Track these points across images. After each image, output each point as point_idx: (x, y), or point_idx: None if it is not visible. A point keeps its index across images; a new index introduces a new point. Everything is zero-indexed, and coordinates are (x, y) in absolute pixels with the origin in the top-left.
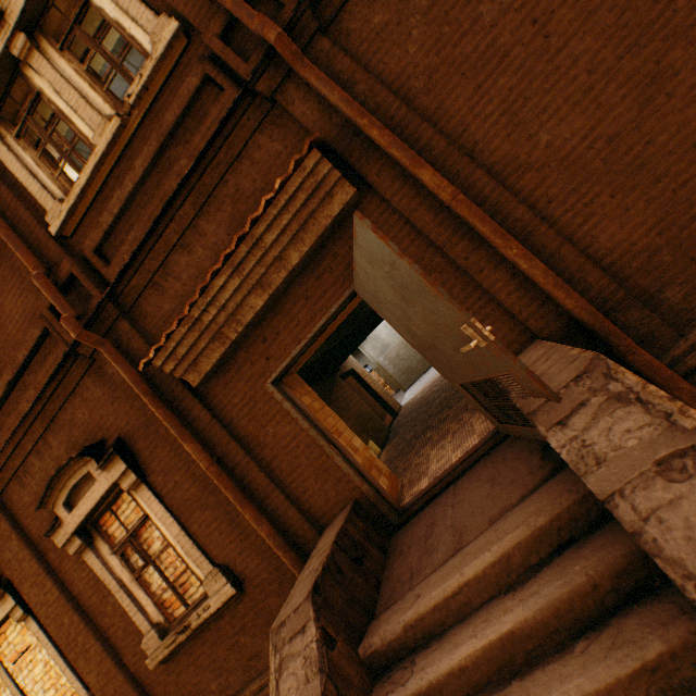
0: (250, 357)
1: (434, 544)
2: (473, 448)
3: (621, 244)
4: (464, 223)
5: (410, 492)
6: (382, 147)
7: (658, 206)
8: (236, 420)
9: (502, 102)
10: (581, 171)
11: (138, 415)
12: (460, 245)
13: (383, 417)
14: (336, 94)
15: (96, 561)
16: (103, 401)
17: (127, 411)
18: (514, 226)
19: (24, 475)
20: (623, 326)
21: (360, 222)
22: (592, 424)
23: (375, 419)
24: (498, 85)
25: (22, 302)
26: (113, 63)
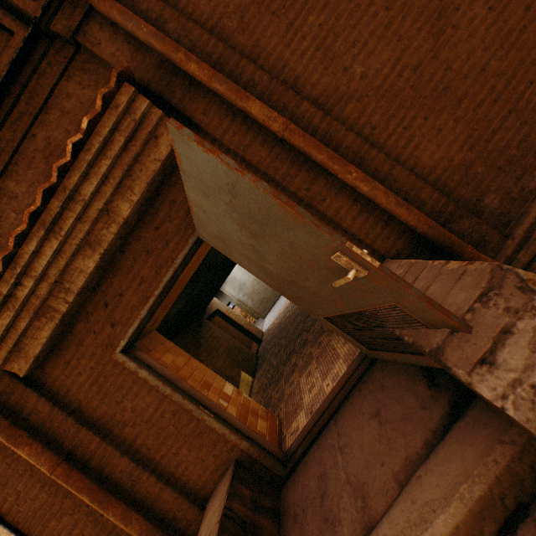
0: (92, 327)
1: (333, 509)
2: (345, 376)
3: (441, 161)
4: (300, 154)
5: (289, 429)
6: (203, 82)
7: (464, 124)
8: (85, 402)
9: (315, 38)
10: (395, 98)
11: None
12: (299, 176)
13: (250, 345)
14: (144, 27)
15: None
16: None
17: None
18: (347, 153)
19: None
20: (459, 235)
21: (178, 133)
22: (535, 359)
23: (244, 350)
24: (308, 22)
25: None
26: None
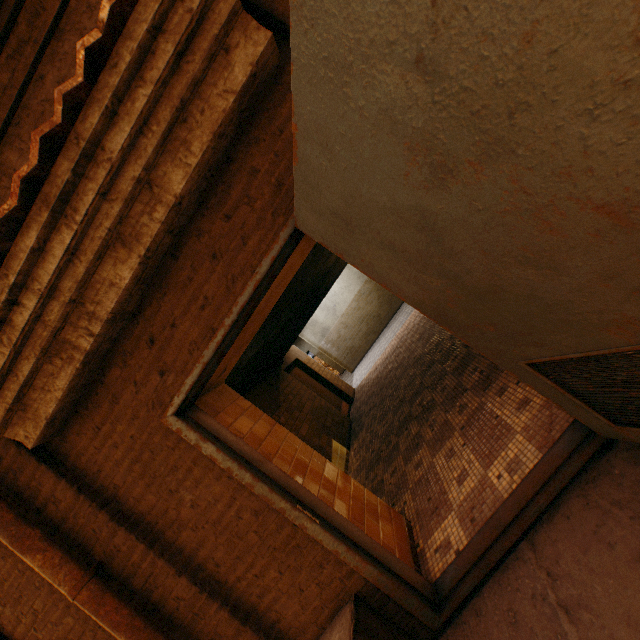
0: (131, 375)
1: None
2: (544, 467)
3: None
4: None
5: (430, 541)
6: None
7: None
8: (123, 488)
9: None
10: None
11: None
12: None
13: (339, 406)
14: None
15: None
16: None
17: None
18: None
19: None
20: None
21: None
22: None
23: (333, 411)
24: None
25: None
26: None
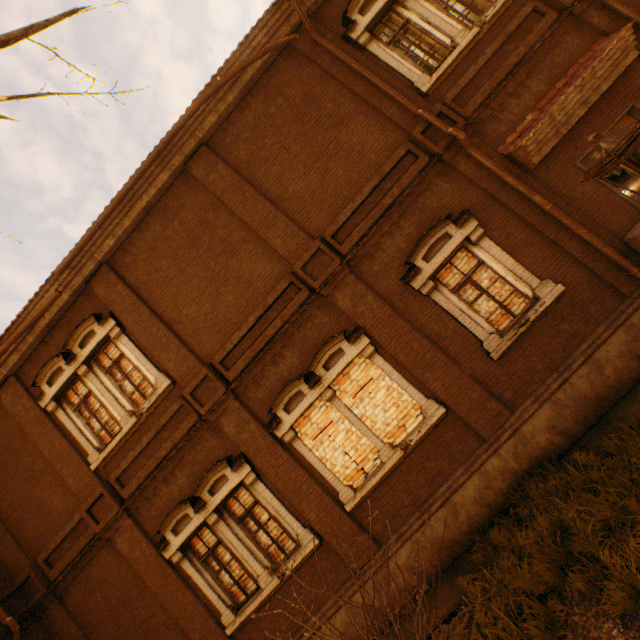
0: (563, 151)
1: None
2: None
3: None
4: None
5: None
6: None
7: None
8: (553, 188)
9: None
10: None
11: (478, 197)
12: None
13: None
14: (629, 9)
15: (441, 298)
16: (449, 192)
17: (469, 195)
18: None
19: (374, 252)
20: None
21: None
22: None
23: None
24: None
25: (383, 139)
26: (465, 4)
